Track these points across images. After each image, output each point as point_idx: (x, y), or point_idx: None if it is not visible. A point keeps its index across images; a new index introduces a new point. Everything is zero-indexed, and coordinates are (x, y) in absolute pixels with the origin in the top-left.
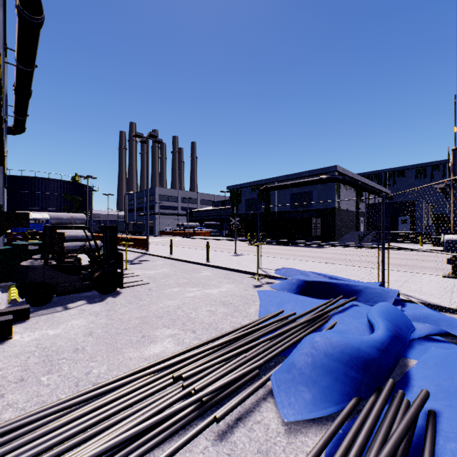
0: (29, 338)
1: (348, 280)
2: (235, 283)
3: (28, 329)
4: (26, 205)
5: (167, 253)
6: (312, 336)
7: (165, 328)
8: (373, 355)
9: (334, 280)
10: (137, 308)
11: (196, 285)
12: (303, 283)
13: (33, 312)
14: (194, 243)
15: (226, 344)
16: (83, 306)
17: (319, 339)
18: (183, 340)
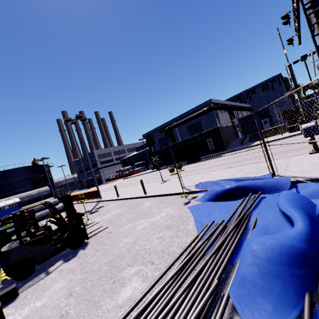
0: (20, 317)
1: (249, 178)
2: (170, 205)
3: (18, 307)
4: (3, 192)
5: (115, 196)
6: (249, 245)
7: (129, 267)
8: (305, 247)
9: (241, 183)
10: (103, 254)
11: (143, 217)
12: (219, 191)
13: (21, 286)
14: (132, 181)
15: (182, 269)
16: (61, 266)
17: (256, 247)
18: (146, 274)
